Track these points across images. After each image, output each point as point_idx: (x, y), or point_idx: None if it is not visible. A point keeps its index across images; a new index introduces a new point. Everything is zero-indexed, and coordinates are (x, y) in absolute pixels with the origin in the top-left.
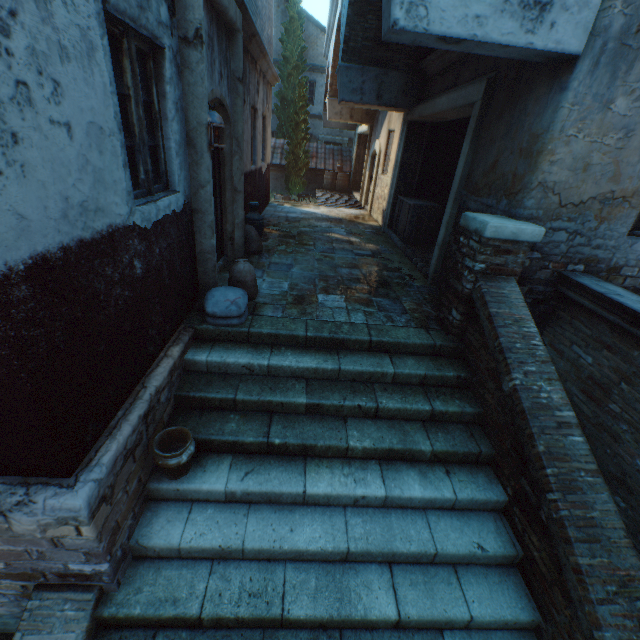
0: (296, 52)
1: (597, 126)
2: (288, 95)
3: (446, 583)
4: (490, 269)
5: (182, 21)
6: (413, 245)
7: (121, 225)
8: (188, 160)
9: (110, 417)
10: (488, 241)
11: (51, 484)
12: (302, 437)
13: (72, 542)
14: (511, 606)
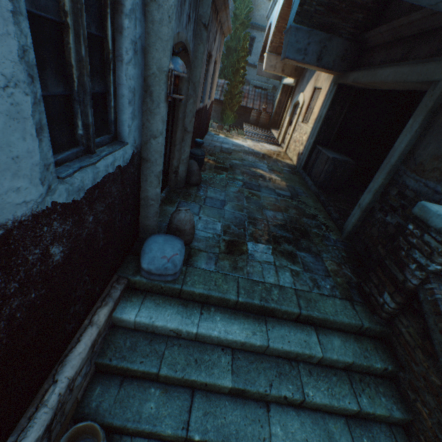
0: (244, 11)
1: None
2: (233, 45)
3: None
4: None
5: None
6: (324, 190)
7: (26, 215)
8: (142, 107)
9: None
10: None
11: None
12: (223, 433)
13: None
14: None
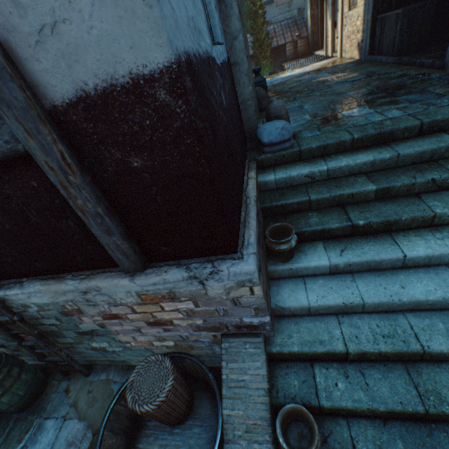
0: None
1: None
2: None
3: None
4: None
5: None
6: (406, 55)
7: (210, 55)
8: (220, 17)
9: (239, 216)
10: None
11: (226, 259)
12: (383, 216)
13: (246, 301)
14: None
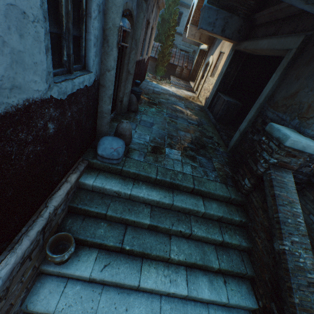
0: None
1: None
2: (166, 17)
3: None
4: (279, 163)
5: None
6: (220, 123)
7: (38, 98)
8: (102, 50)
9: (14, 234)
10: (285, 147)
11: None
12: (143, 247)
13: None
14: None
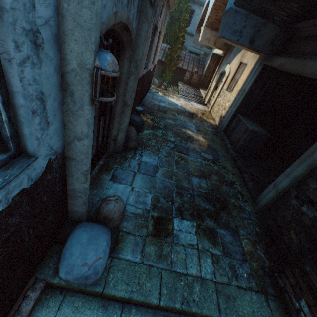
0: None
1: None
2: (176, 15)
3: None
4: None
5: None
6: (240, 155)
7: None
8: (62, 107)
9: None
10: None
11: None
12: None
13: None
14: None
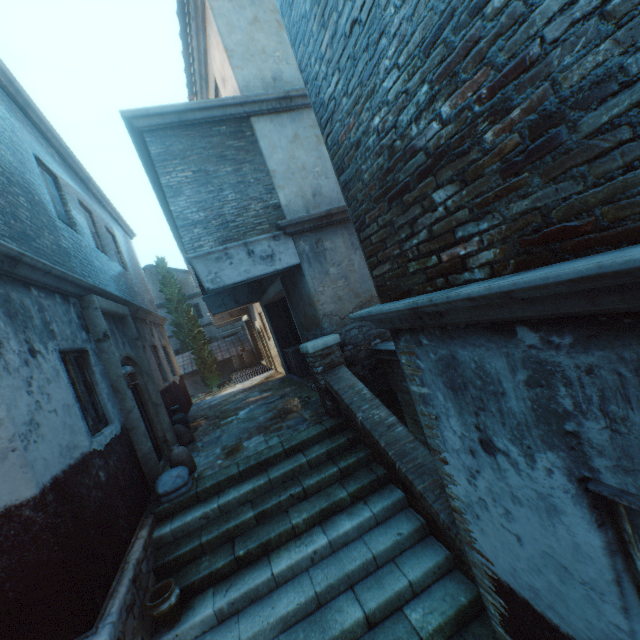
0: (175, 292)
1: (330, 282)
2: (180, 320)
3: (390, 573)
4: (327, 367)
5: (95, 333)
6: (308, 376)
7: (88, 452)
8: (117, 400)
9: (108, 586)
10: (314, 354)
11: (80, 639)
12: (259, 539)
13: None
14: (431, 558)
